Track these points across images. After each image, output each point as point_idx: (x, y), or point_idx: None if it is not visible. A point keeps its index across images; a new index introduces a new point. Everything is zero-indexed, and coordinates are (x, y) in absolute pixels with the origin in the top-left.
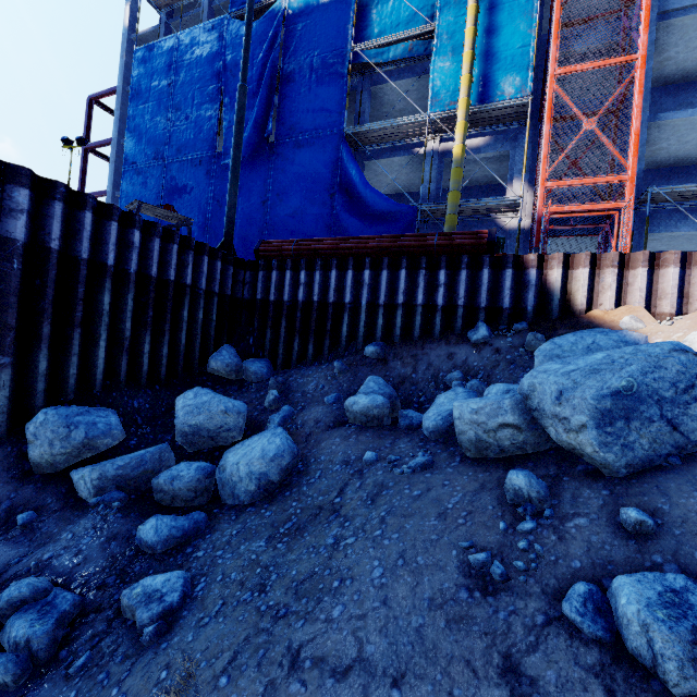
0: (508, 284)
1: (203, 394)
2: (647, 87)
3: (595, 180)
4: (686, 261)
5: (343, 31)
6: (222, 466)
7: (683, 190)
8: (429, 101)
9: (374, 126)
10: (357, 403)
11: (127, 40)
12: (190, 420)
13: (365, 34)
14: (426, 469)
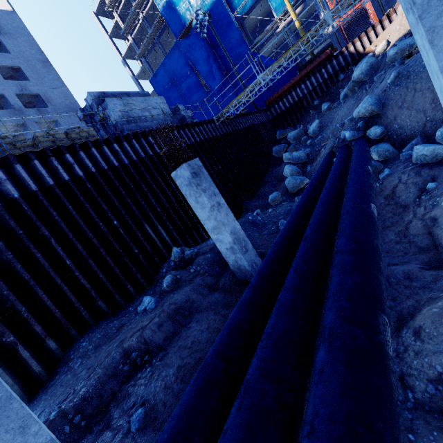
0: (341, 60)
1: (292, 132)
2: None
3: None
4: (381, 22)
5: (225, 13)
6: (310, 132)
7: None
8: (274, 13)
9: (259, 38)
10: (325, 109)
11: (136, 80)
12: (294, 137)
13: (233, 6)
14: (345, 102)
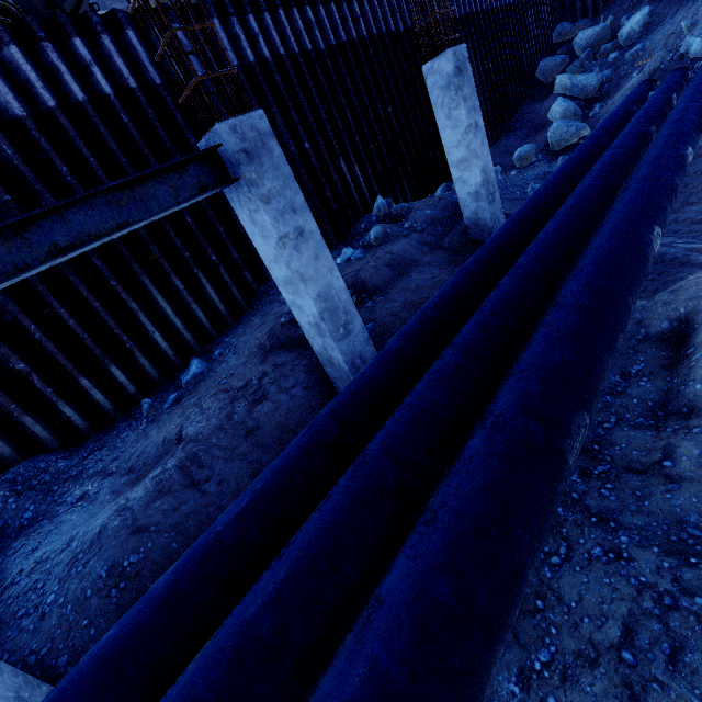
0: None
1: (586, 31)
2: None
3: None
4: None
5: None
6: (622, 35)
7: None
8: None
9: None
10: None
11: None
12: (588, 42)
13: None
14: None
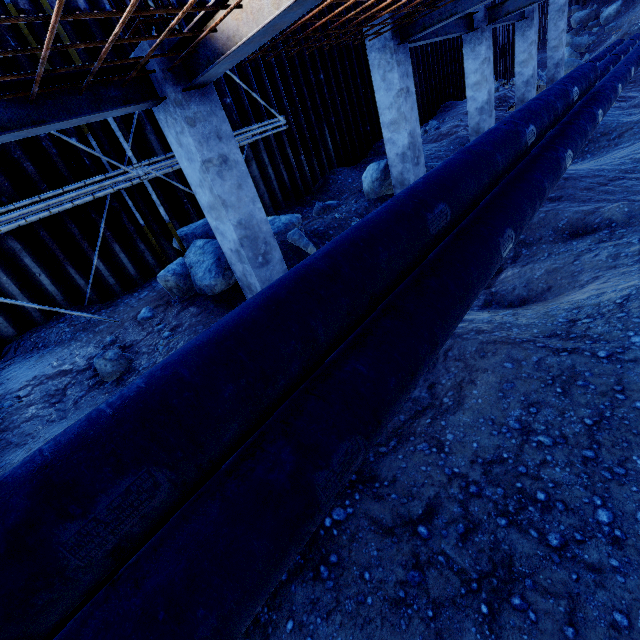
0: None
1: (581, 12)
2: None
3: None
4: None
5: None
6: (603, 17)
7: None
8: None
9: None
10: None
11: None
12: (581, 19)
13: None
14: None
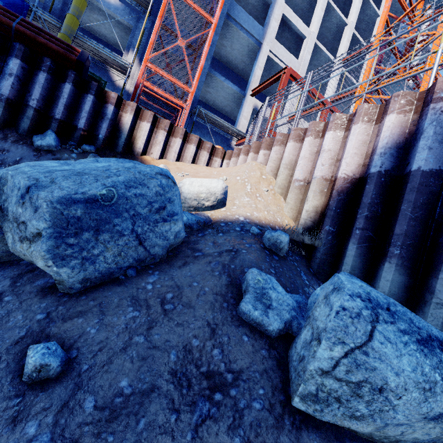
0: (87, 108)
1: None
2: (213, 50)
3: (175, 81)
4: (200, 145)
5: None
6: None
7: (211, 116)
8: None
9: None
10: None
11: None
12: None
13: None
14: None
